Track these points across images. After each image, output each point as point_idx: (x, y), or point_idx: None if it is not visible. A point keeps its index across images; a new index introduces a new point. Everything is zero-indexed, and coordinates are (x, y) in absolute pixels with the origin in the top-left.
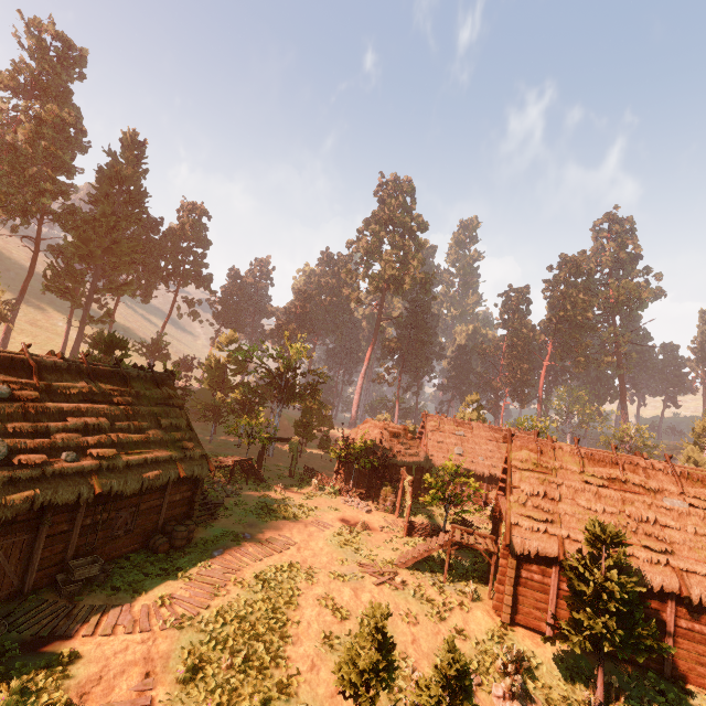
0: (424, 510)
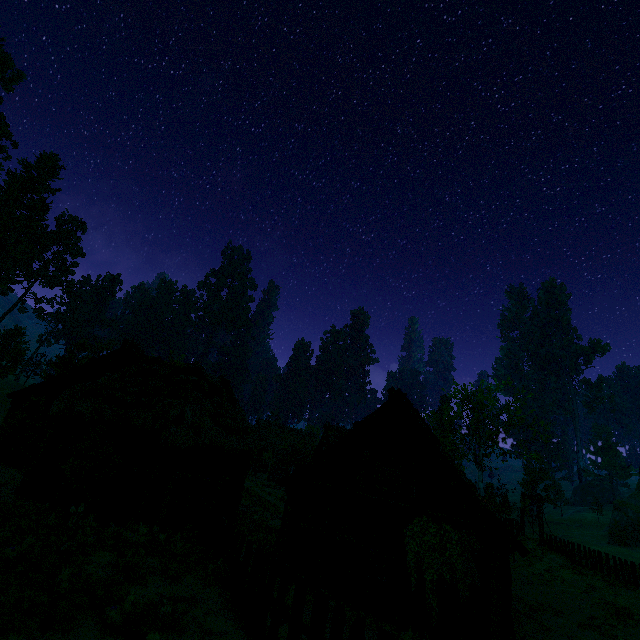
0: (264, 475)
